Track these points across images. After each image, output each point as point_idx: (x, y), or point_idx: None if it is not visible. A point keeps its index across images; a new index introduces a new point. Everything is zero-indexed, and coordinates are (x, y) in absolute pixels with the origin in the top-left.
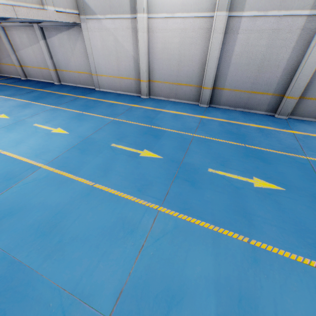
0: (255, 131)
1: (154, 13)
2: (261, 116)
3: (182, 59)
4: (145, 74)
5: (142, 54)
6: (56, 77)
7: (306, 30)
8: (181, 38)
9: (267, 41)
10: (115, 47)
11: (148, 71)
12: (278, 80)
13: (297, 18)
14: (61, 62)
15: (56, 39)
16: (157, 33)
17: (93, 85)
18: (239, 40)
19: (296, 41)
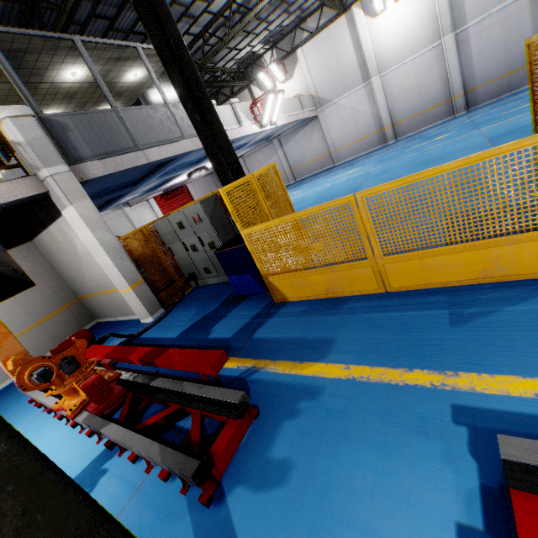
0: None
1: (385, 71)
2: None
3: (422, 88)
4: (388, 121)
5: (382, 105)
6: (292, 176)
7: (533, 3)
8: (416, 74)
9: (501, 29)
10: (352, 115)
11: (390, 117)
12: None
13: (520, 1)
14: (296, 160)
15: (292, 142)
16: (391, 83)
17: (330, 164)
18: (473, 44)
19: (529, 14)
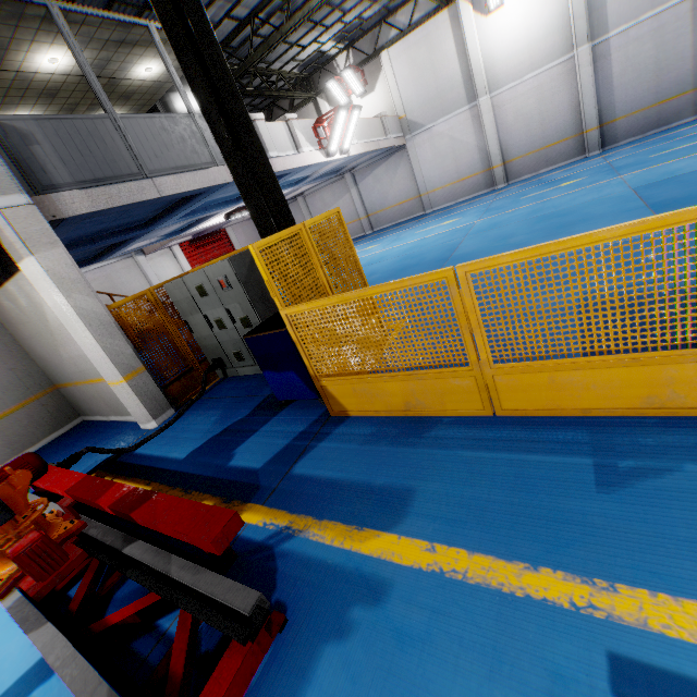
0: (688, 129)
1: (497, 89)
2: (688, 122)
3: (545, 116)
4: (498, 157)
5: (491, 136)
6: (368, 224)
7: (696, 10)
8: (538, 96)
9: (652, 43)
10: (452, 147)
11: (501, 152)
12: (690, 72)
13: (679, 6)
14: (375, 203)
15: (370, 179)
16: (505, 106)
17: (420, 211)
18: (614, 61)
19: (690, 25)
